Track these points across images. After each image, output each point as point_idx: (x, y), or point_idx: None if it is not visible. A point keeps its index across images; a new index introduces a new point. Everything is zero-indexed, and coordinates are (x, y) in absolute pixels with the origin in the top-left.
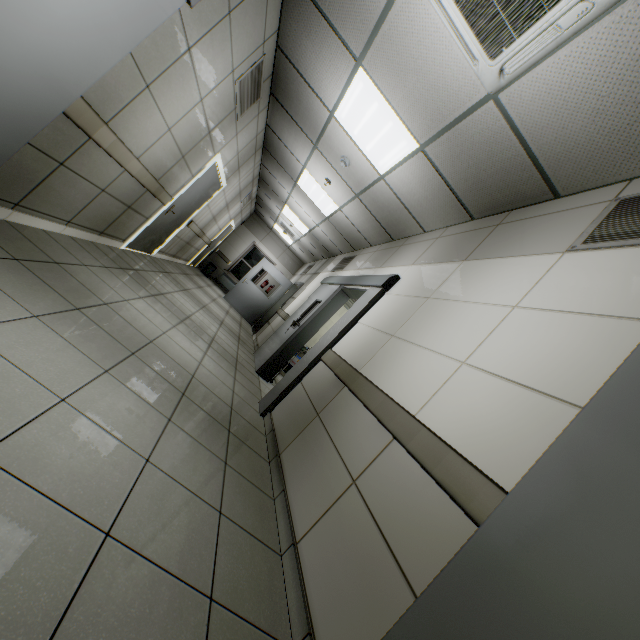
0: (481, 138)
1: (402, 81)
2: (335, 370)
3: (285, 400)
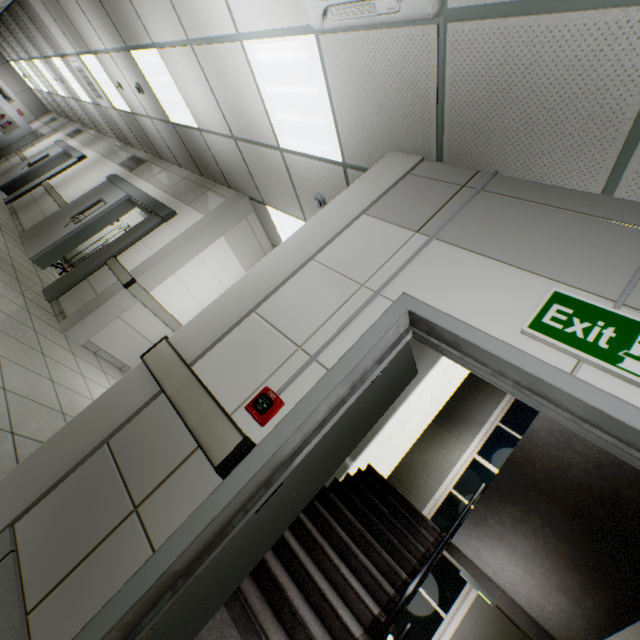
0: (108, 116)
1: (77, 78)
2: (46, 188)
3: (21, 199)
